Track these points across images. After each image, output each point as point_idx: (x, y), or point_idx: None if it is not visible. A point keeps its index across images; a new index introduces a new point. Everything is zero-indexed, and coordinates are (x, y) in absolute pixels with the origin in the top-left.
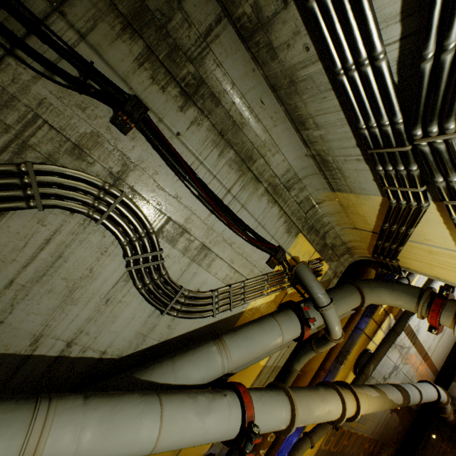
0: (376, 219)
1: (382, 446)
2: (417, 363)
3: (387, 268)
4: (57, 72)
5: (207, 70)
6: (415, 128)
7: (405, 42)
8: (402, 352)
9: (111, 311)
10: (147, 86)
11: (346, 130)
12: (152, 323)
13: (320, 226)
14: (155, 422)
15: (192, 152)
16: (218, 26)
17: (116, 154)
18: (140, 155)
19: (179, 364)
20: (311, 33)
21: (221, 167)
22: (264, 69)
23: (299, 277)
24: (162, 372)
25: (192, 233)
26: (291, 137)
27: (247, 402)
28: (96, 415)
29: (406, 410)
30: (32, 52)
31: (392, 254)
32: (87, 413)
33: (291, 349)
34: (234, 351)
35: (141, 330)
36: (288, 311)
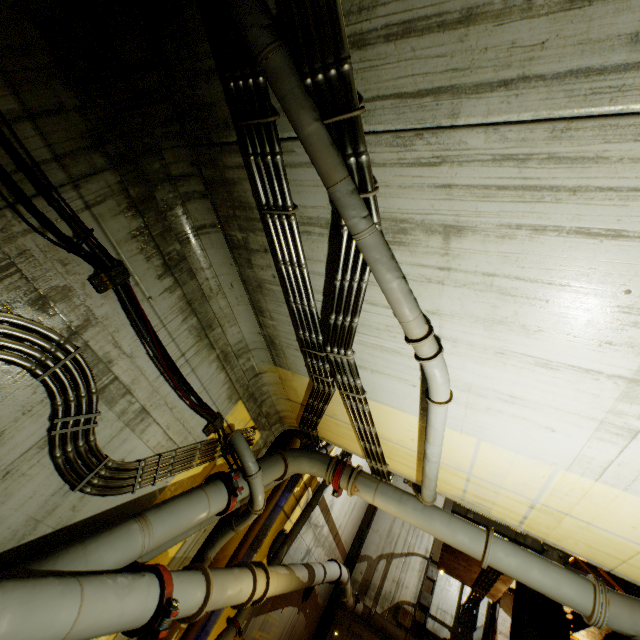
0: (305, 394)
1: None
2: (328, 544)
3: (310, 437)
4: (56, 233)
5: (192, 251)
6: (327, 346)
7: (324, 304)
8: (317, 532)
9: (7, 487)
10: (134, 254)
11: (291, 329)
12: (54, 504)
13: (259, 394)
14: (76, 601)
15: (159, 315)
16: (212, 228)
17: (83, 309)
18: (107, 313)
19: (93, 547)
20: (279, 272)
21: (182, 331)
22: (241, 268)
23: (234, 446)
24: (70, 559)
25: (136, 394)
26: (250, 316)
27: (168, 578)
28: (16, 596)
29: (314, 608)
30: (39, 214)
31: (314, 424)
32: (7, 594)
33: (207, 533)
34: (158, 527)
35: (36, 513)
36: (217, 482)
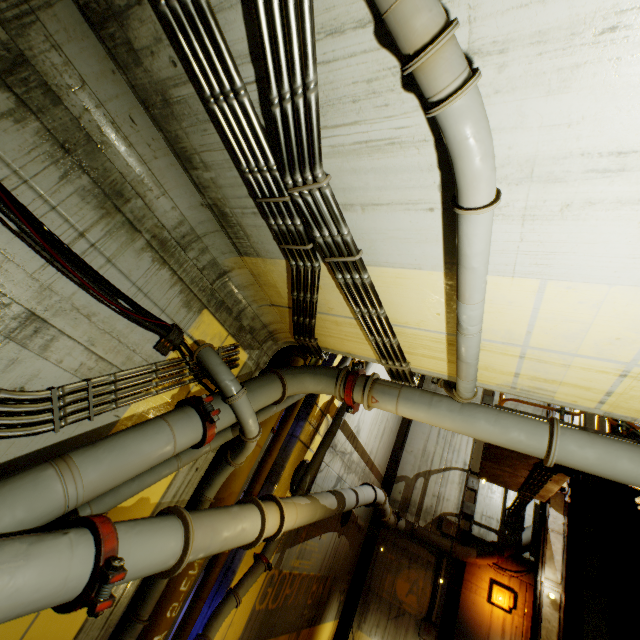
0: (288, 290)
1: (333, 582)
2: (361, 470)
3: (310, 351)
4: None
5: (35, 47)
6: (285, 176)
7: (260, 85)
8: (345, 459)
9: None
10: None
11: (236, 175)
12: None
13: (233, 302)
14: None
15: (5, 160)
16: None
17: None
18: None
19: None
20: (175, 46)
21: (66, 196)
22: (129, 75)
23: (203, 364)
24: None
25: (7, 291)
26: (179, 177)
27: (107, 532)
28: None
29: (355, 530)
30: None
31: (309, 331)
32: None
33: (201, 472)
34: (88, 469)
35: None
36: (185, 408)
